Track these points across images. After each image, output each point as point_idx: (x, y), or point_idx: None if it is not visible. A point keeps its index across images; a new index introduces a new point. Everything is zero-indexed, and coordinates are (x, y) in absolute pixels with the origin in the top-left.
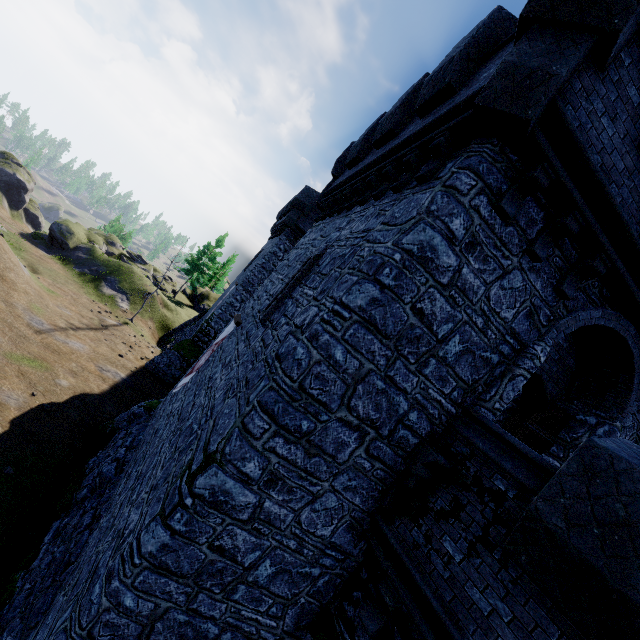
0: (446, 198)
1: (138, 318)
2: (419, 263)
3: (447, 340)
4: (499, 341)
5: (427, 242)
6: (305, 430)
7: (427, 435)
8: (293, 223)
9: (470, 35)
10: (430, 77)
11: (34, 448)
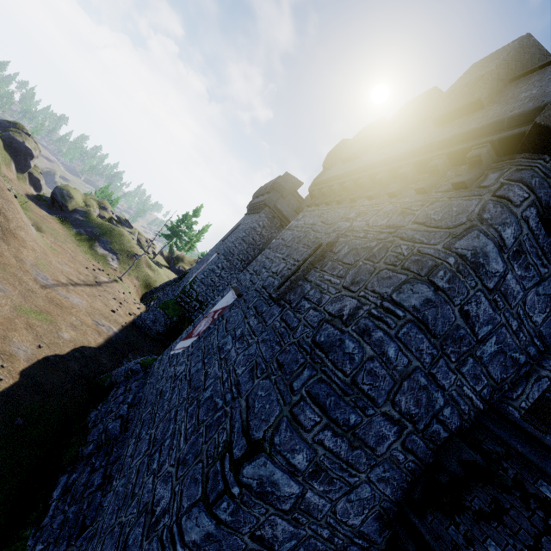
0: (499, 208)
1: (126, 276)
2: (472, 268)
3: (485, 341)
4: (528, 343)
5: (480, 248)
6: (352, 423)
7: (456, 429)
8: (273, 203)
9: (499, 57)
10: (451, 91)
11: (40, 399)
